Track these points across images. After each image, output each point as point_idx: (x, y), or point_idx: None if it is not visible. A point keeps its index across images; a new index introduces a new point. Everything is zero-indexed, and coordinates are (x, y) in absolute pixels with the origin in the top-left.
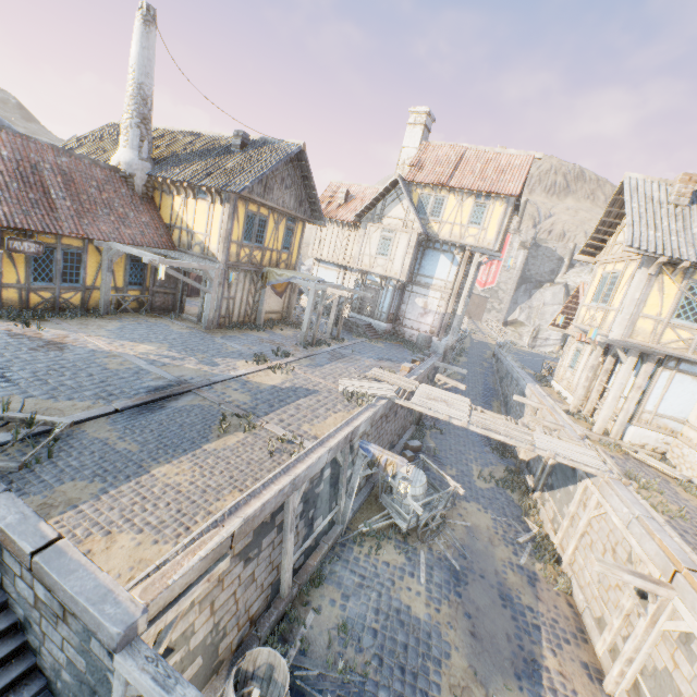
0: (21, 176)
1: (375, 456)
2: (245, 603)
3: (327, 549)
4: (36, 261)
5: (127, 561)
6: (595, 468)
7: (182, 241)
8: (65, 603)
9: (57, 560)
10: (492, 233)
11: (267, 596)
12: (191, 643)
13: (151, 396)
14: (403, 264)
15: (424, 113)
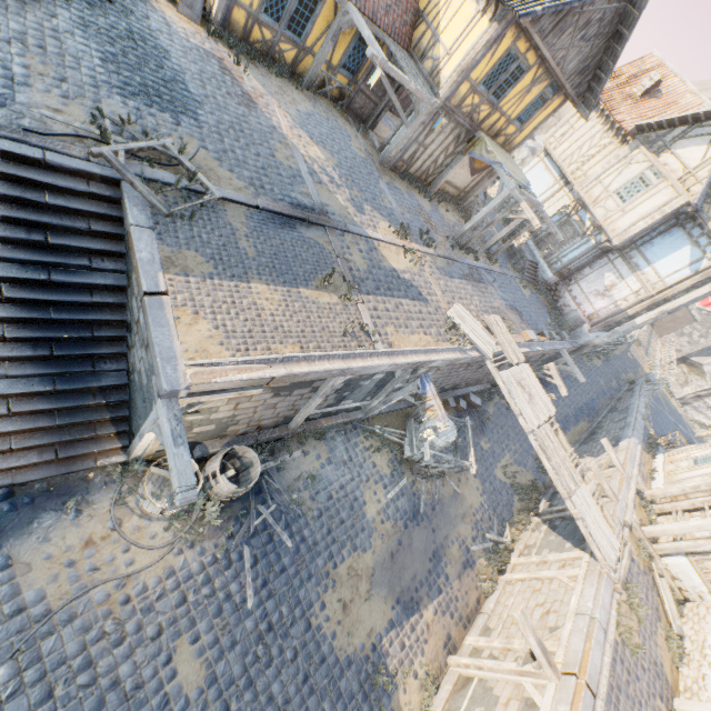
0: None
1: (425, 395)
2: (260, 416)
3: (341, 422)
4: None
5: (197, 344)
6: (603, 557)
7: (420, 43)
8: (149, 342)
9: (156, 309)
10: None
11: (278, 421)
12: (212, 415)
13: (290, 211)
14: (633, 225)
15: None
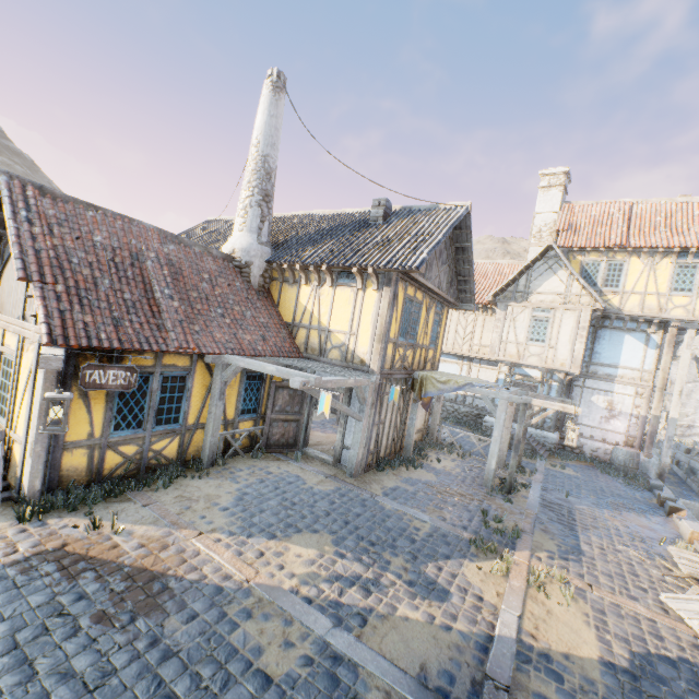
0: (115, 269)
1: None
2: None
3: None
4: (121, 397)
5: None
6: None
7: (310, 344)
8: None
9: None
10: None
11: None
12: None
13: None
14: (573, 350)
15: (561, 173)
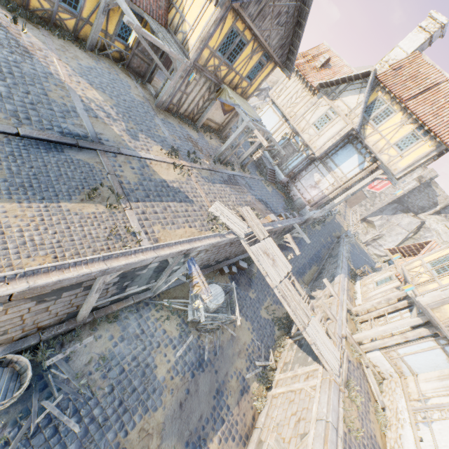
0: None
1: (192, 275)
2: (34, 320)
3: (132, 303)
4: None
5: None
6: (330, 368)
7: (173, 22)
8: None
9: None
10: (405, 163)
11: (61, 318)
12: None
13: (58, 138)
14: (325, 143)
15: (439, 23)
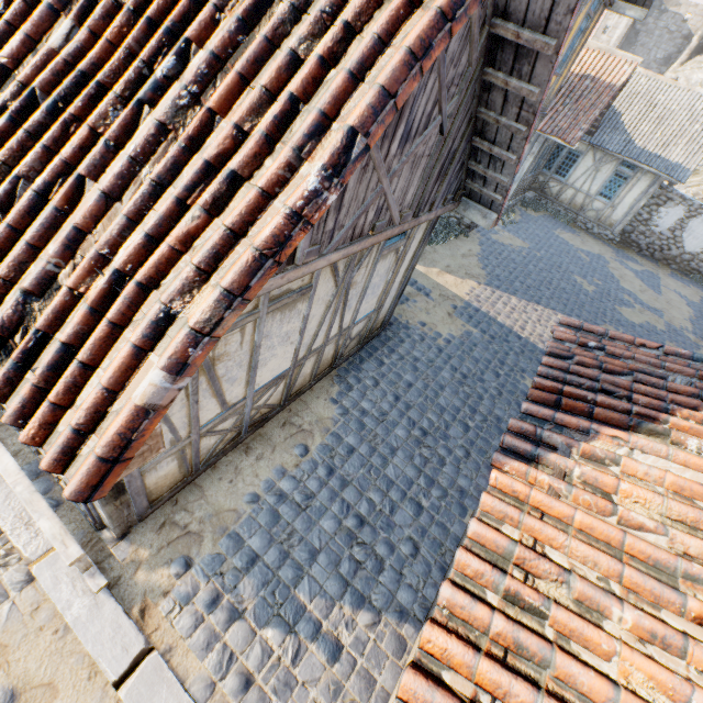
0: None
1: None
2: None
3: None
4: None
5: None
6: None
7: None
8: None
9: None
10: None
11: None
12: None
13: None
14: None
15: None
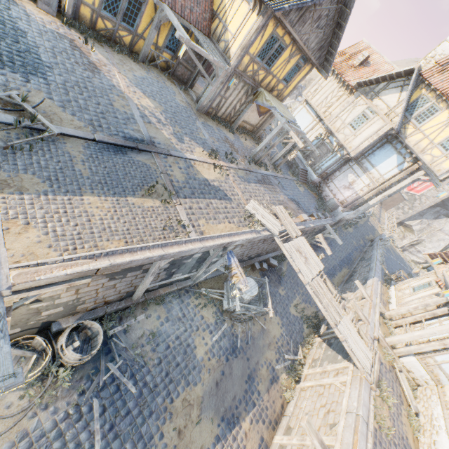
0: None
1: (231, 266)
2: (104, 295)
3: (175, 289)
4: None
5: (24, 249)
6: (362, 366)
7: (216, 31)
8: None
9: None
10: None
11: (122, 295)
12: (56, 301)
13: (123, 142)
14: (361, 143)
15: None
